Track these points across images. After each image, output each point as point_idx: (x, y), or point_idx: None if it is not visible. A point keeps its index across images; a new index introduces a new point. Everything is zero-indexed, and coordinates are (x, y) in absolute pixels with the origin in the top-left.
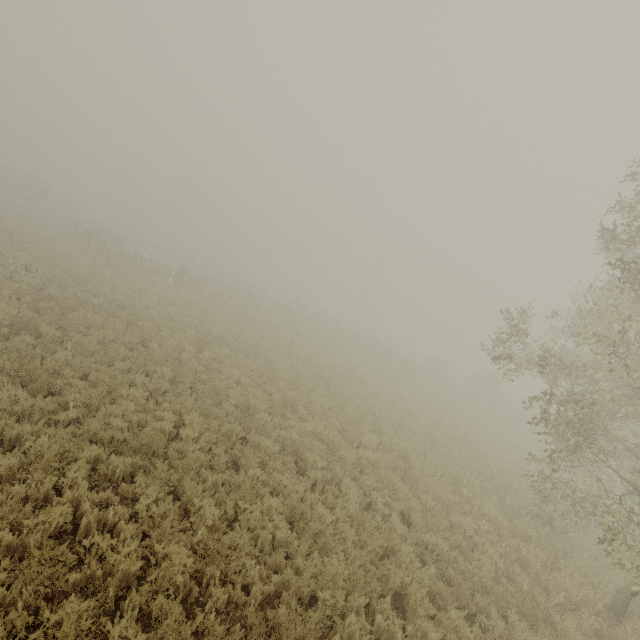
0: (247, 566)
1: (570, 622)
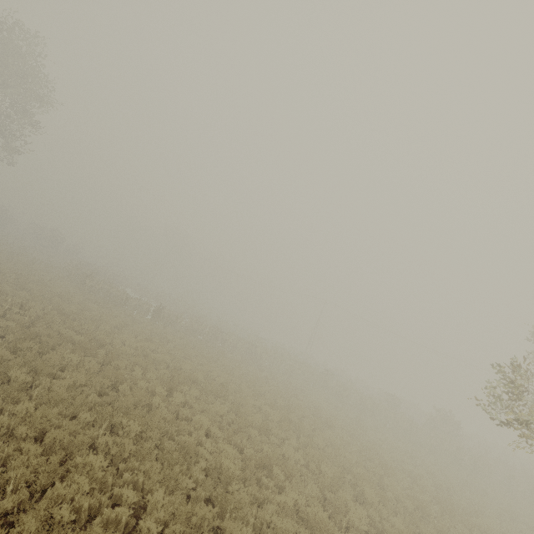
0: None
1: None
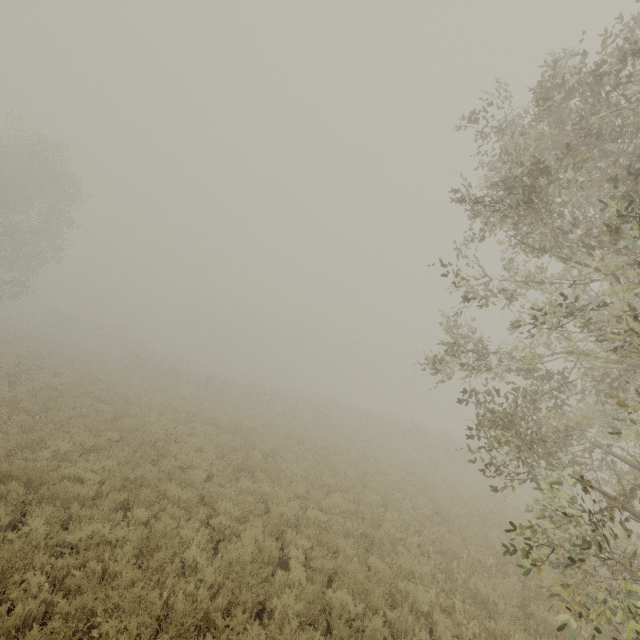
0: (32, 582)
1: None
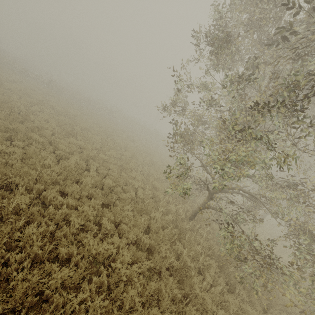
0: None
1: (158, 214)
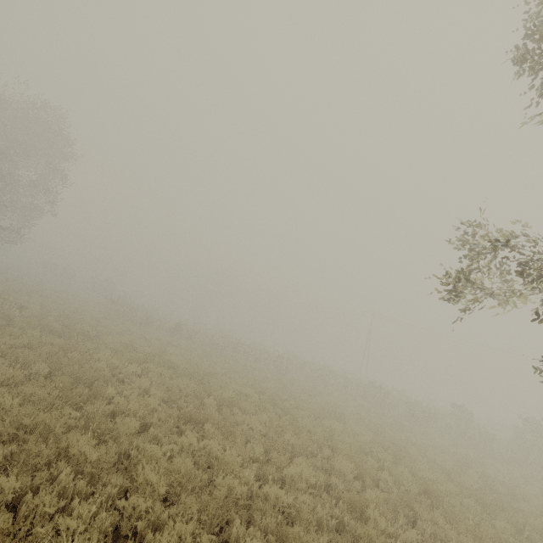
0: None
1: None
